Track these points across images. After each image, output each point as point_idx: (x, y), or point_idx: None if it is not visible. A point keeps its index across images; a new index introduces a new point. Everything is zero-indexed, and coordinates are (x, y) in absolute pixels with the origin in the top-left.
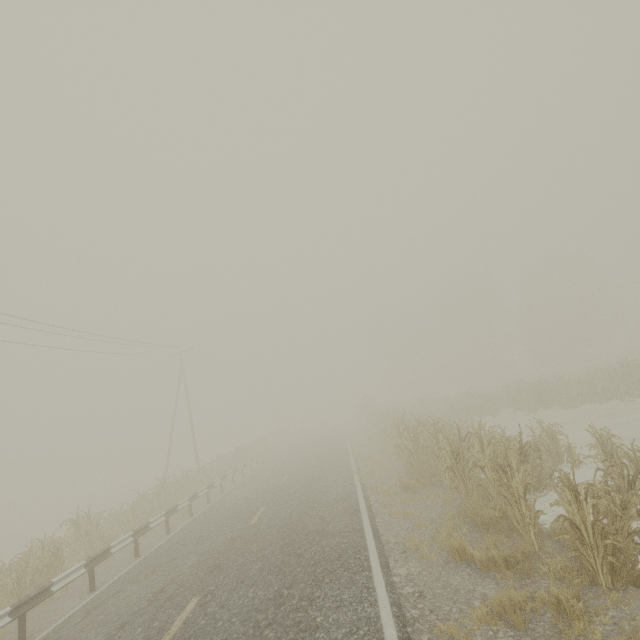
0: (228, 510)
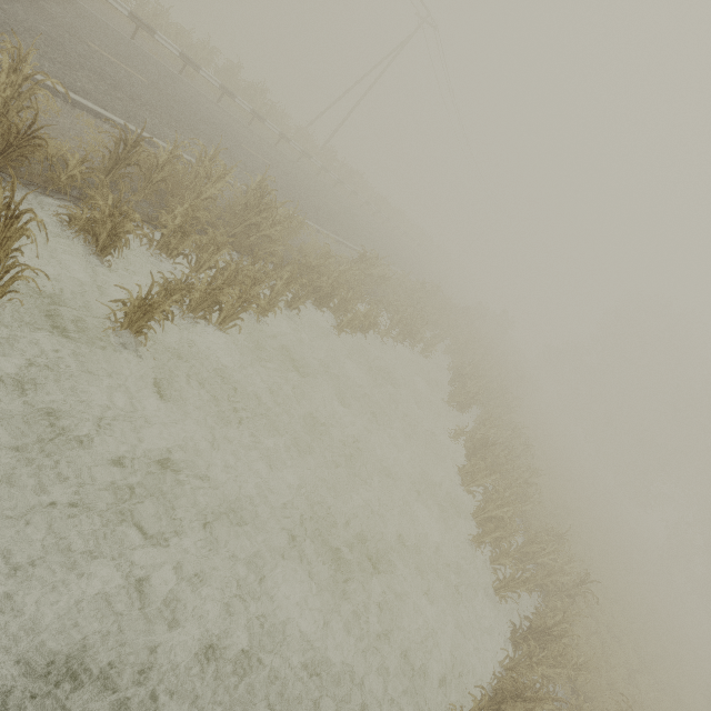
0: (161, 74)
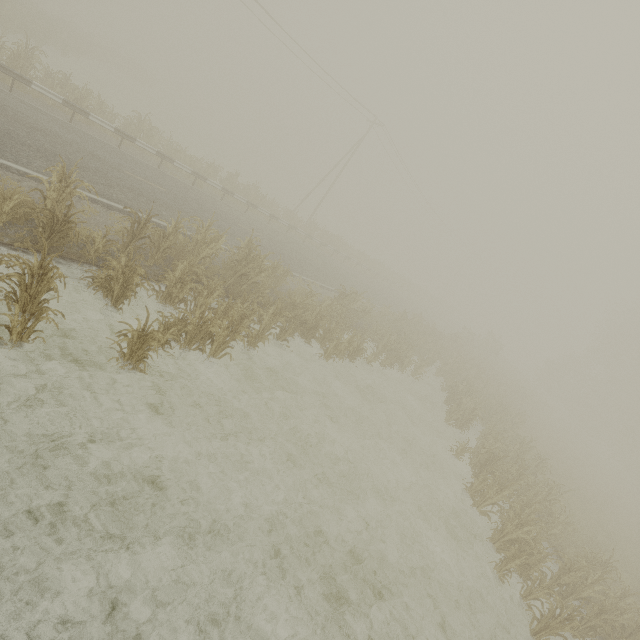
0: (177, 186)
